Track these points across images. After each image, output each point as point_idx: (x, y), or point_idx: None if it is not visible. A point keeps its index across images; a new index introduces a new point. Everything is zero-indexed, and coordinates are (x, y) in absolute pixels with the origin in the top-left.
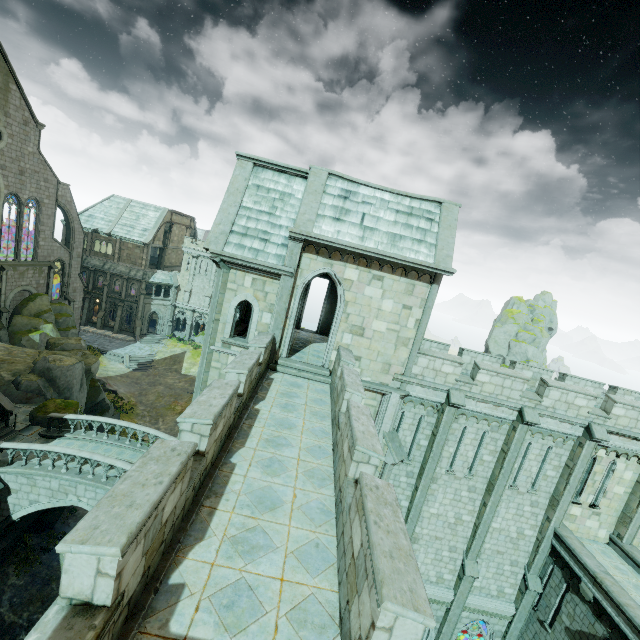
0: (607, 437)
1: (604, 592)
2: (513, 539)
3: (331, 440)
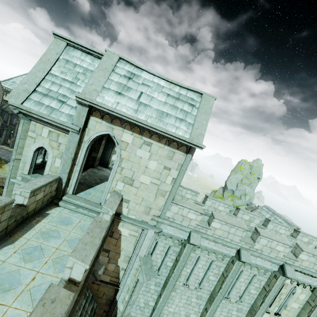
0: (295, 276)
1: None
2: None
3: None
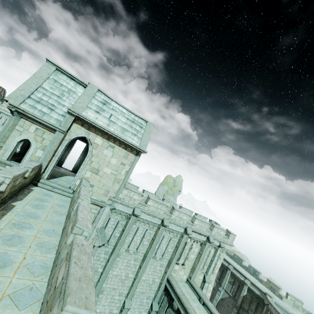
0: (191, 233)
1: (181, 304)
2: (150, 284)
3: (63, 227)
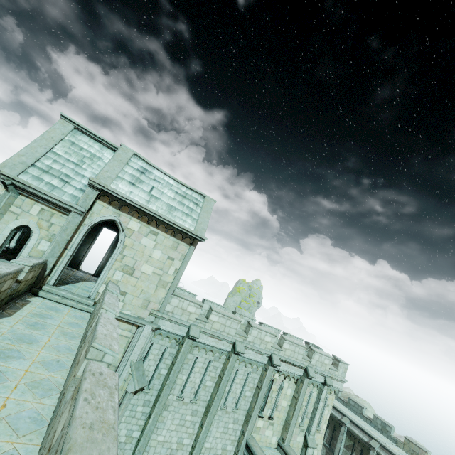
0: (280, 363)
1: None
2: None
3: (74, 356)
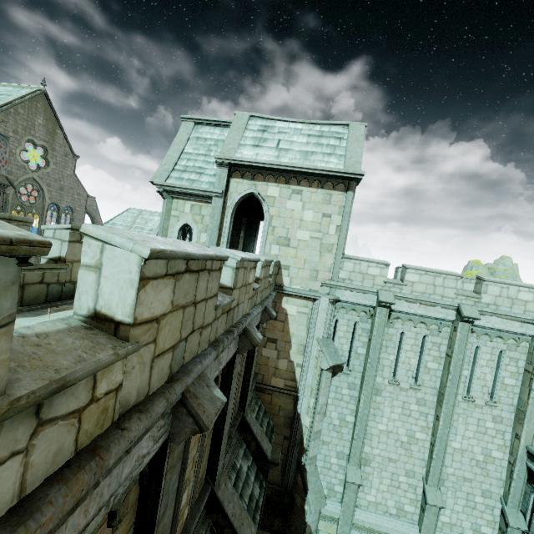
0: None
1: None
2: (480, 463)
3: None
